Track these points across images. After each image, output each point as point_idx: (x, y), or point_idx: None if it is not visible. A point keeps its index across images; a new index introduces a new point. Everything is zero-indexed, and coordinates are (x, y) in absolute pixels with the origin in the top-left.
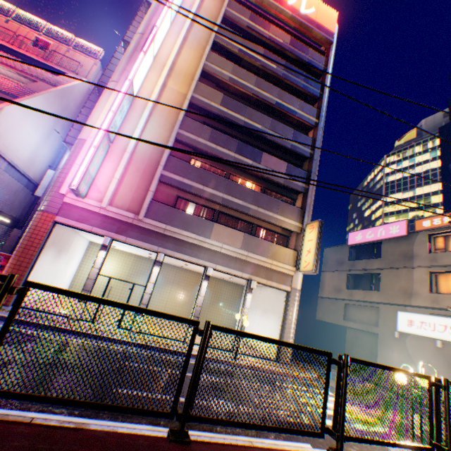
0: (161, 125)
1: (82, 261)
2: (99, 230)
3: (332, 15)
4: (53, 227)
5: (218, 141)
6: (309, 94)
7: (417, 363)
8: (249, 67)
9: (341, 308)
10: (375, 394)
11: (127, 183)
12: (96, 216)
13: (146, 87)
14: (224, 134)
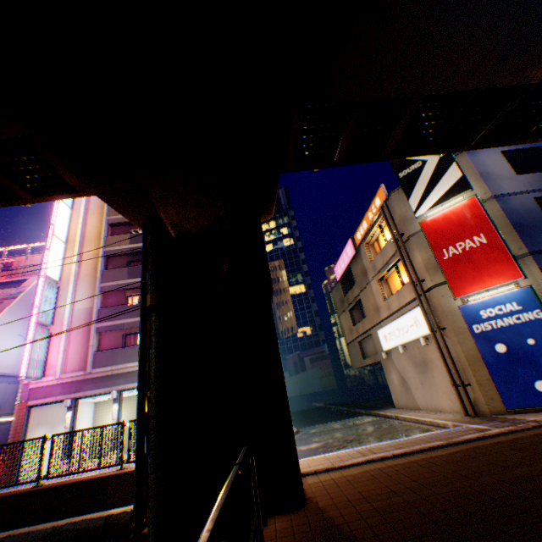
0: (88, 288)
1: (94, 421)
2: (62, 396)
3: None
4: (30, 410)
5: (137, 274)
6: None
7: (404, 376)
8: None
9: (358, 348)
10: (345, 429)
11: (74, 348)
12: (58, 387)
13: (68, 266)
14: (140, 266)
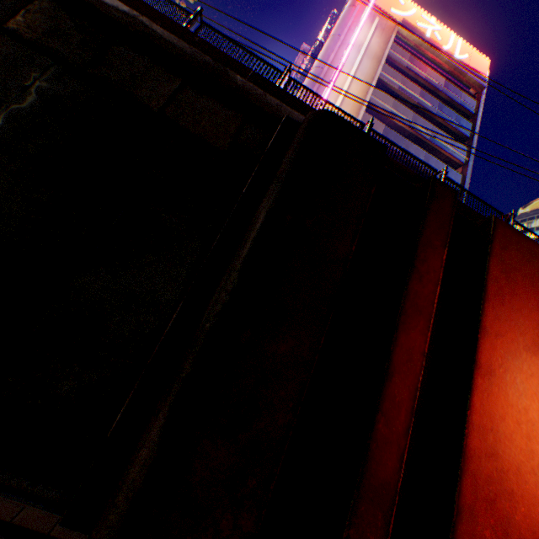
0: None
1: None
2: None
3: (484, 61)
4: None
5: None
6: (458, 134)
7: None
8: (403, 104)
9: None
10: None
11: None
12: None
13: None
14: None
